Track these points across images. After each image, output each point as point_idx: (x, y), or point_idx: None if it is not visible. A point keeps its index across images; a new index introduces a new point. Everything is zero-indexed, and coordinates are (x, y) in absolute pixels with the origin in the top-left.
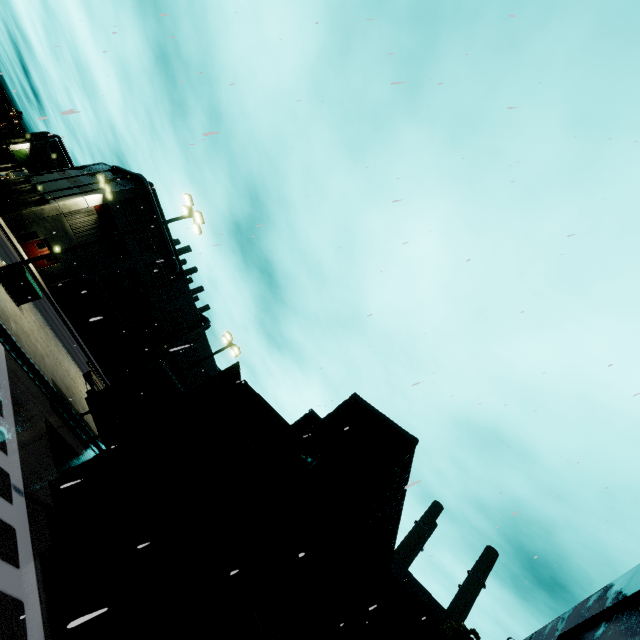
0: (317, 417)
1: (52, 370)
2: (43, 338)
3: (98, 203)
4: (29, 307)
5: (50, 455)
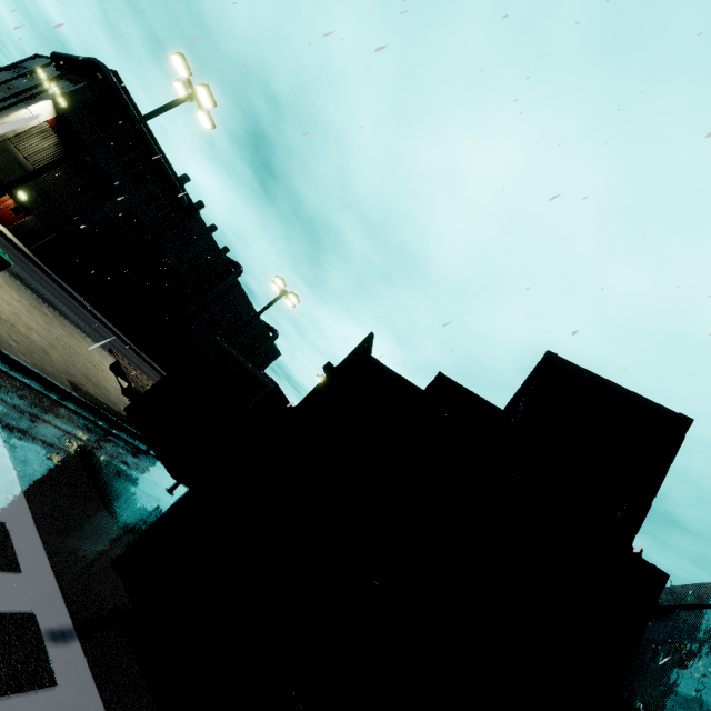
0: (451, 383)
1: (66, 367)
2: (39, 322)
3: (50, 115)
4: (4, 281)
5: (101, 508)
